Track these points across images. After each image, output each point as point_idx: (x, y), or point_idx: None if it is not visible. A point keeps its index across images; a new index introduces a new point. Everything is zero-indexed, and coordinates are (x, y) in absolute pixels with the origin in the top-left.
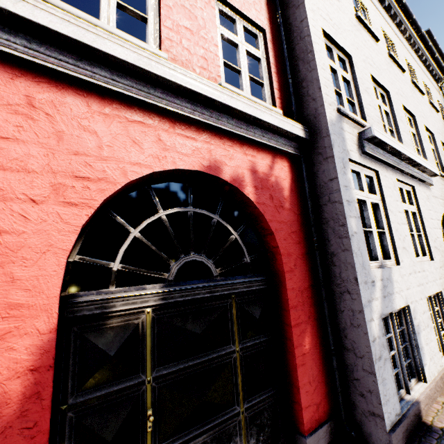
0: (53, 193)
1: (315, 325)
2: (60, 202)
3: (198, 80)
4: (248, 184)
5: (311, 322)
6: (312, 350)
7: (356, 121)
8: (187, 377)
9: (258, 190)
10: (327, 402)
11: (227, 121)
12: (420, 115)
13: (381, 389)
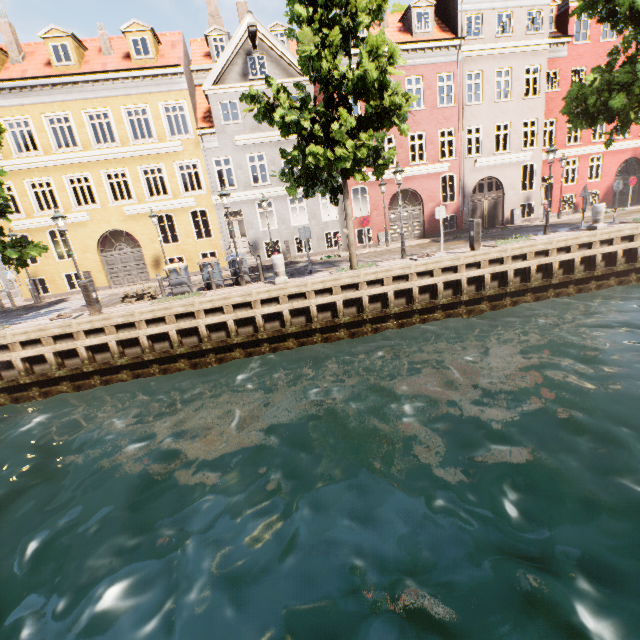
0: (614, 166)
1: None
2: (615, 167)
3: (636, 141)
4: (639, 157)
5: None
6: None
7: None
8: (622, 190)
9: None
10: None
11: (638, 145)
12: None
13: None
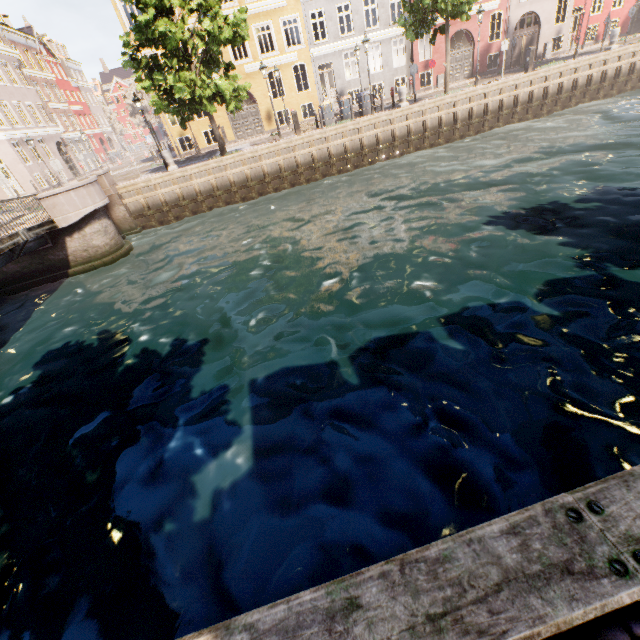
0: None
1: None
2: None
3: None
4: None
5: None
6: None
7: None
8: (639, 16)
9: None
10: None
11: None
12: None
13: None
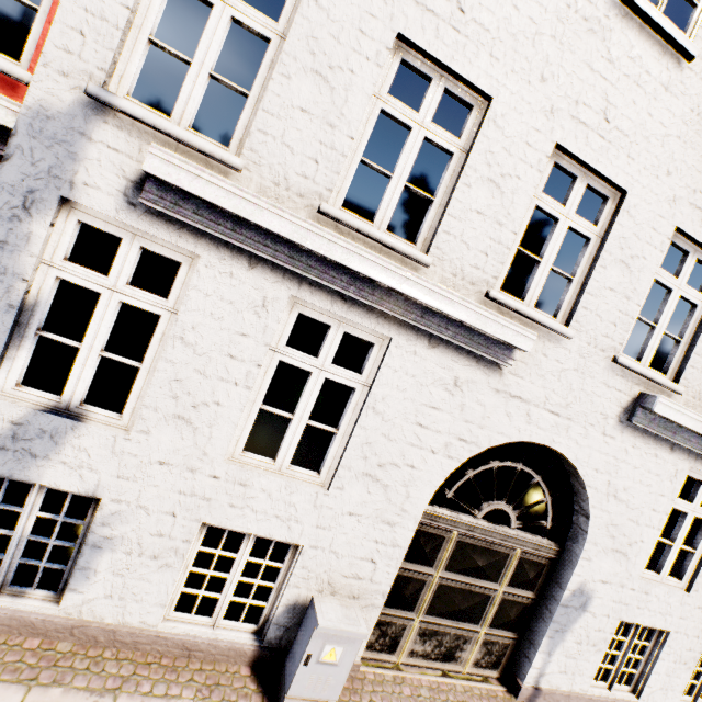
0: None
1: None
2: None
3: None
4: None
5: None
6: None
7: (158, 129)
8: None
9: None
10: None
11: None
12: (682, 198)
13: None
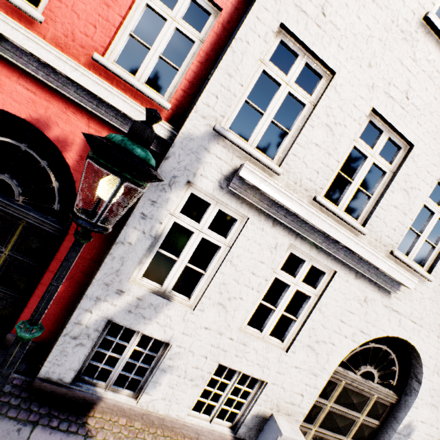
0: None
1: (75, 286)
2: None
3: (42, 45)
4: (74, 151)
5: (72, 281)
6: (58, 297)
7: (245, 150)
8: None
9: (83, 160)
10: (48, 334)
11: (75, 90)
12: None
13: (55, 353)
